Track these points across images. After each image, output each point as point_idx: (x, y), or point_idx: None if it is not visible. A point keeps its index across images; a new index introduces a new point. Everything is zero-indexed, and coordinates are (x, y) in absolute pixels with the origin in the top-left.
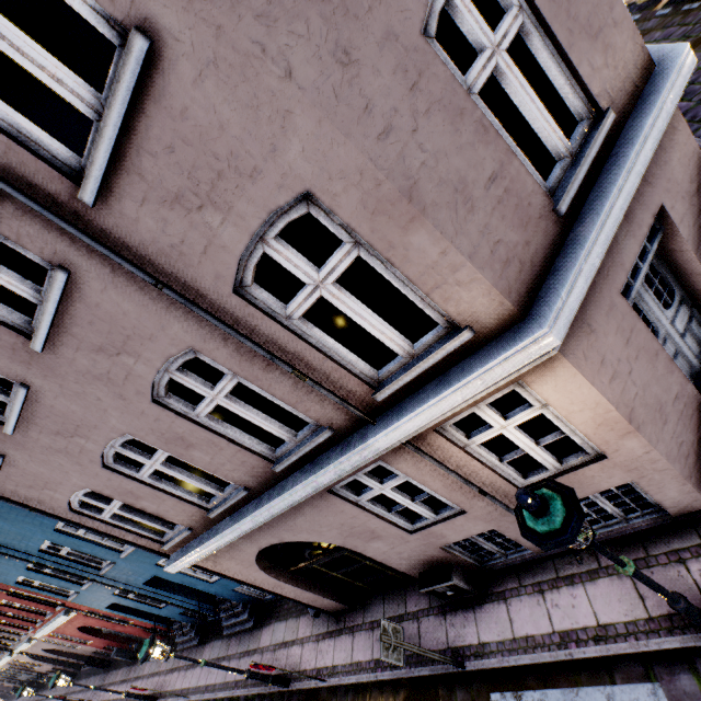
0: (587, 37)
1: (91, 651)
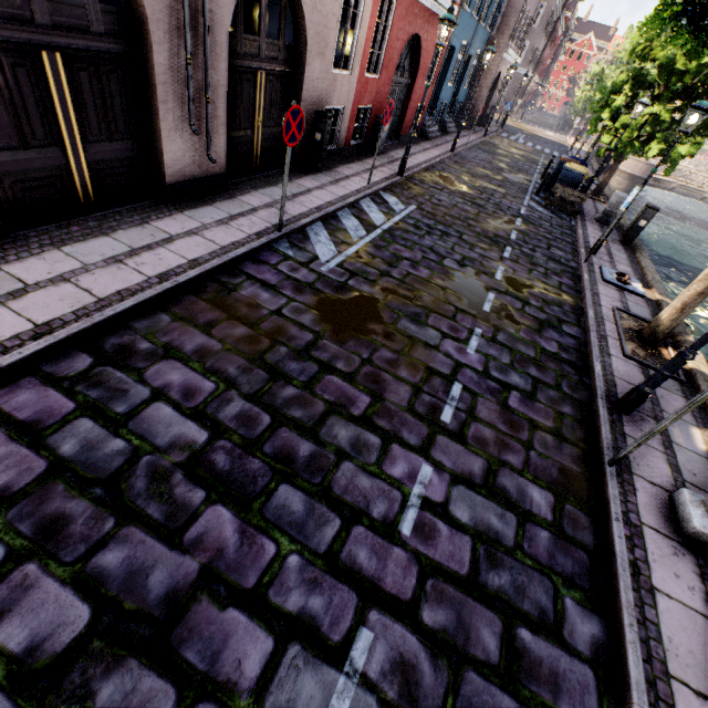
0: None
1: (333, 101)
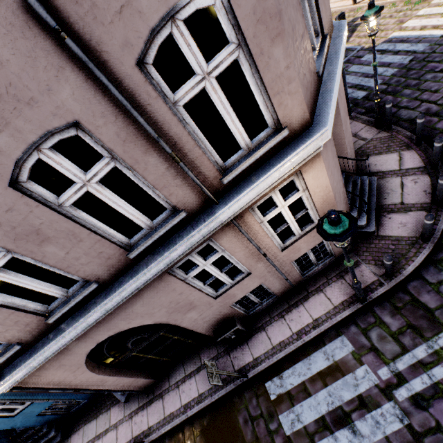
0: None
1: None
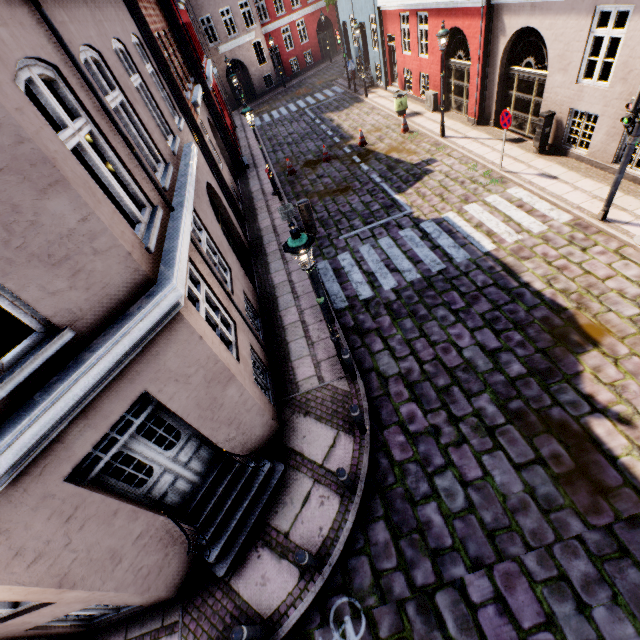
0: (44, 264)
1: None
